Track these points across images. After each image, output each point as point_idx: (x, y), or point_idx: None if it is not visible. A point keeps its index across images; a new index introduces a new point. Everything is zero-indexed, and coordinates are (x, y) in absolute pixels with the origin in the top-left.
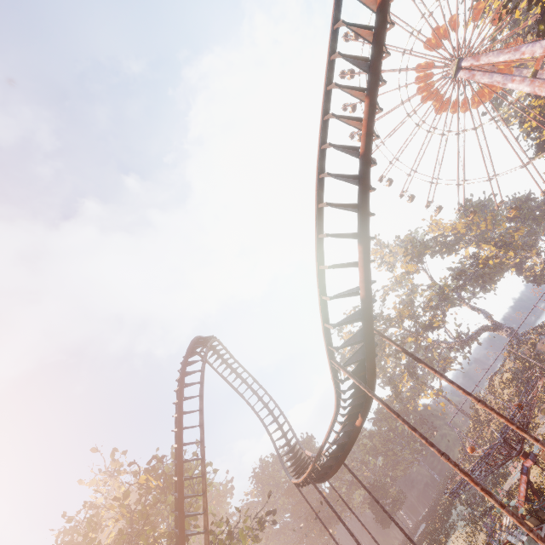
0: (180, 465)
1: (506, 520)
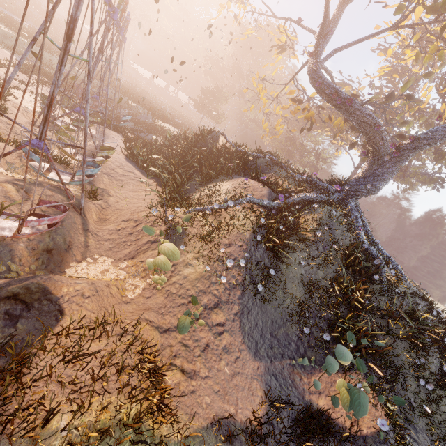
0: None
1: None
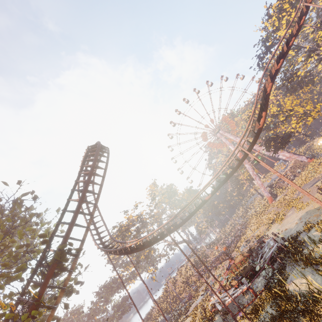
0: (86, 190)
1: (213, 298)
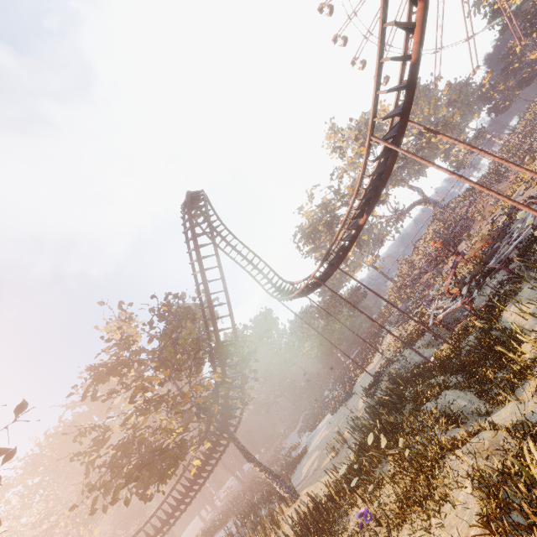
0: (206, 283)
1: (434, 303)
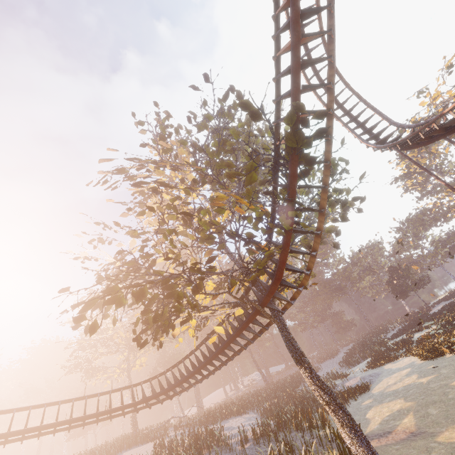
0: (296, 10)
1: None
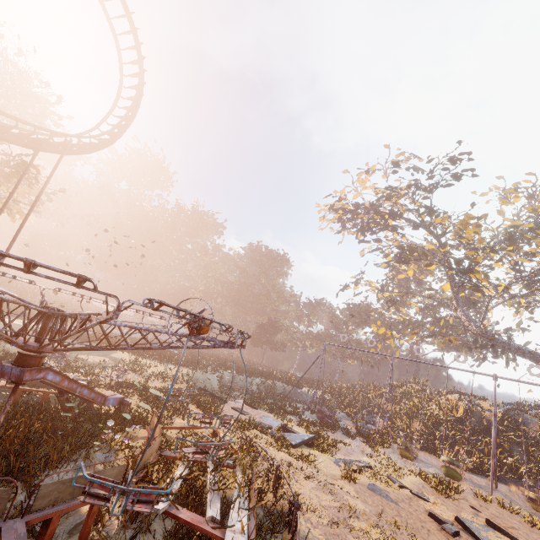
0: None
1: None
